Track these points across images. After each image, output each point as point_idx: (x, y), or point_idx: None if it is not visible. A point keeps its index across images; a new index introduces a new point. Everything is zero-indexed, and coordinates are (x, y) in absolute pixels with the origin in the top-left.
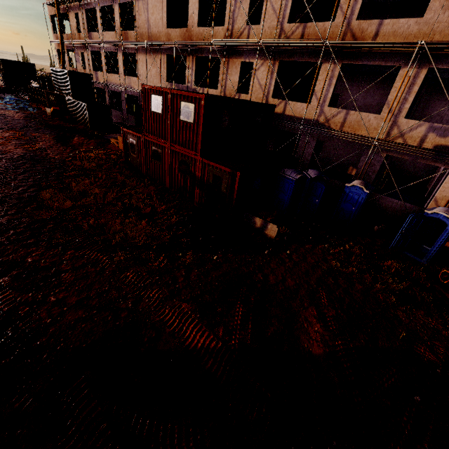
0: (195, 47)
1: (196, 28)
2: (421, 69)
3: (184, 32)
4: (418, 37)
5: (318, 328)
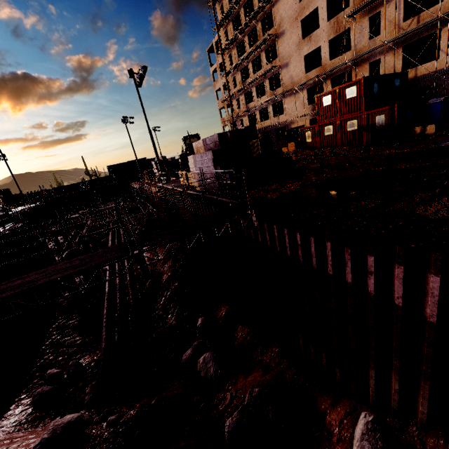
0: (329, 73)
1: (329, 62)
2: None
3: (319, 69)
4: None
5: None
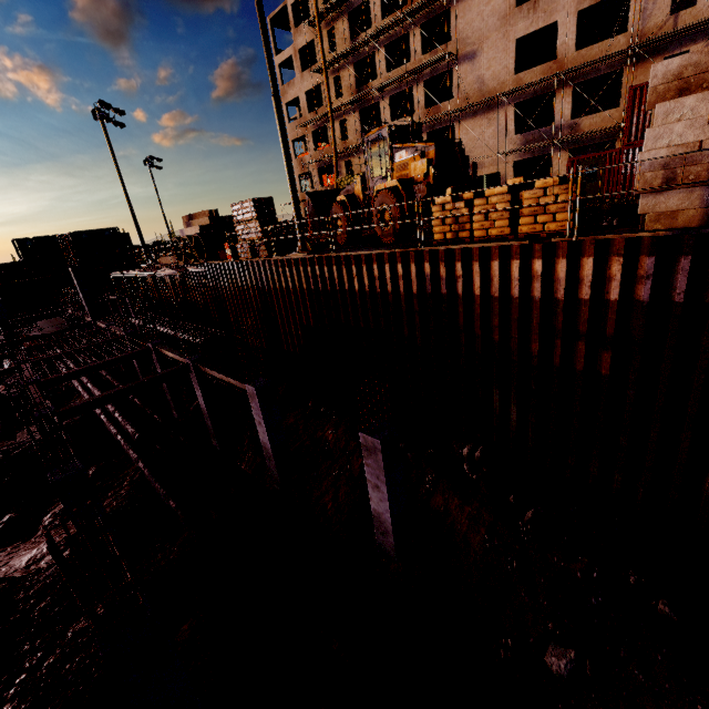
0: (571, 75)
1: (573, 53)
2: None
3: (550, 66)
4: None
5: None
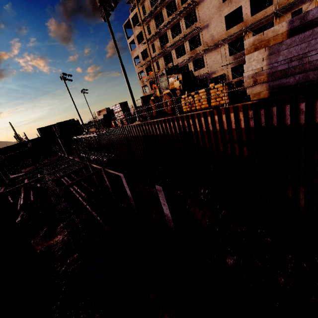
0: (250, 27)
1: (250, 18)
2: None
3: (241, 25)
4: None
5: None
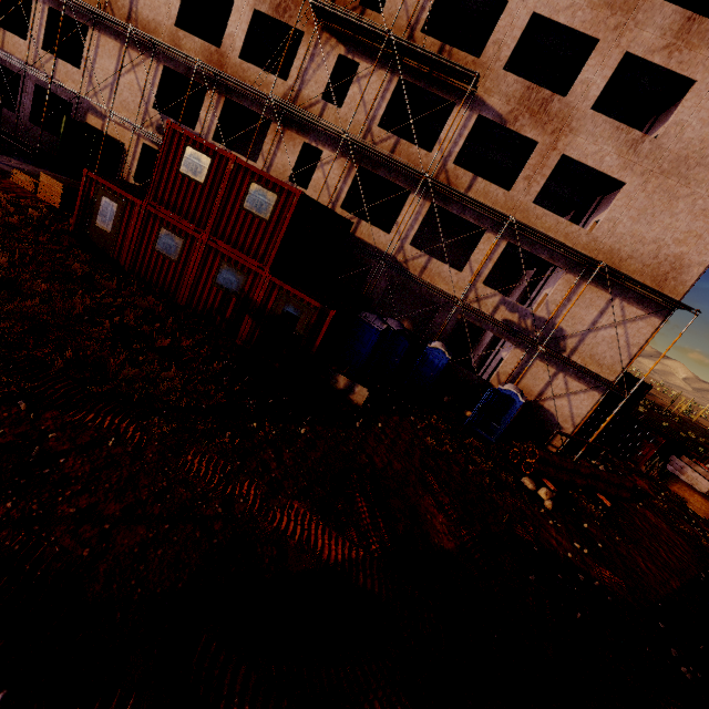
0: (228, 83)
1: (237, 58)
2: (502, 240)
3: (212, 51)
4: (504, 208)
5: (443, 519)
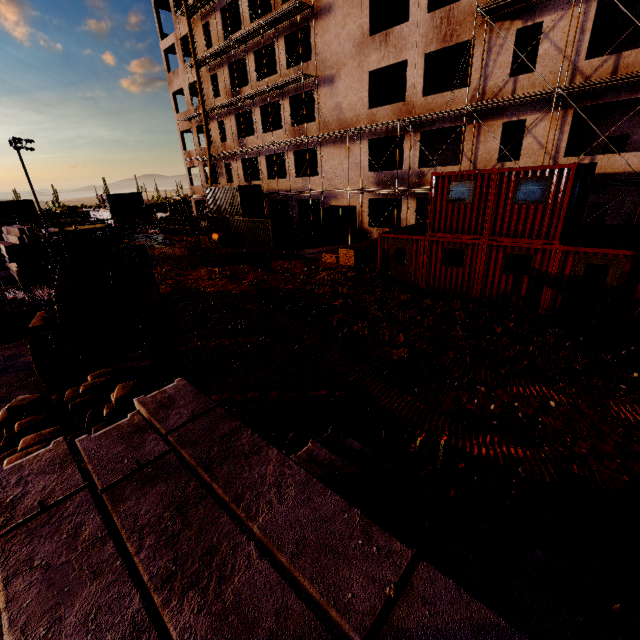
0: (419, 121)
1: (421, 98)
2: None
3: (400, 107)
4: None
5: None
